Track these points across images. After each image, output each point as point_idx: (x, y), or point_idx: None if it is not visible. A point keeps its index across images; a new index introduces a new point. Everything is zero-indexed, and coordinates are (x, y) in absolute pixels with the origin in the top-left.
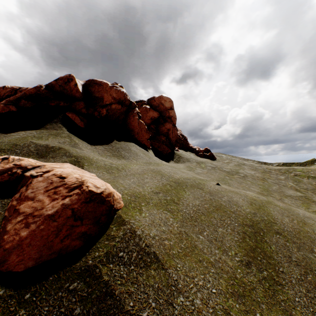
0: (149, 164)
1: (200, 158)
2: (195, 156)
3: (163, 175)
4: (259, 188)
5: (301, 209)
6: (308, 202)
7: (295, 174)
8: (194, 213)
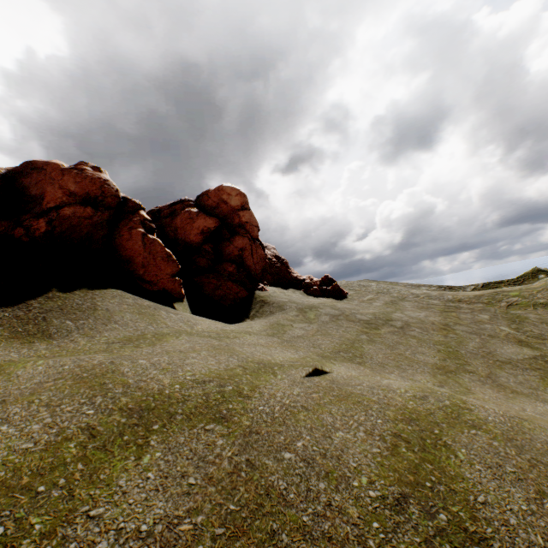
0: (130, 341)
1: (313, 298)
2: (304, 295)
3: (107, 385)
4: (437, 353)
5: (543, 396)
6: None
7: (509, 302)
8: None
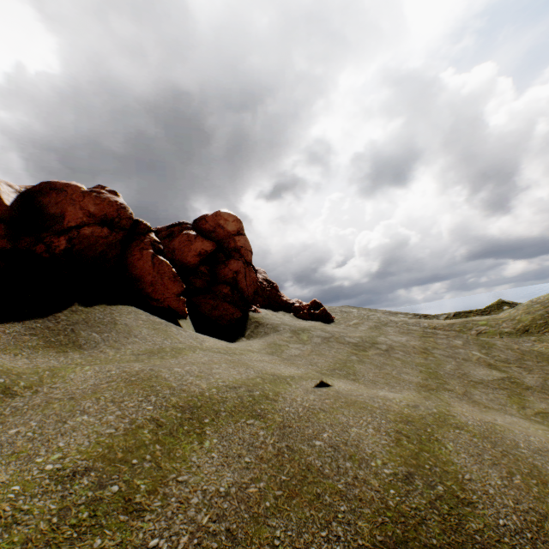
0: (153, 354)
1: (303, 321)
2: (294, 318)
3: (156, 387)
4: (419, 374)
5: (511, 411)
6: (519, 391)
7: (478, 331)
8: (193, 544)
